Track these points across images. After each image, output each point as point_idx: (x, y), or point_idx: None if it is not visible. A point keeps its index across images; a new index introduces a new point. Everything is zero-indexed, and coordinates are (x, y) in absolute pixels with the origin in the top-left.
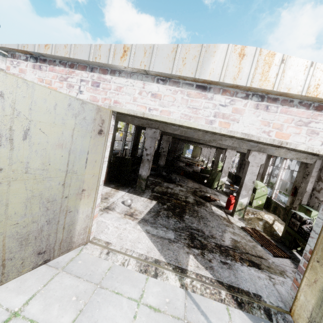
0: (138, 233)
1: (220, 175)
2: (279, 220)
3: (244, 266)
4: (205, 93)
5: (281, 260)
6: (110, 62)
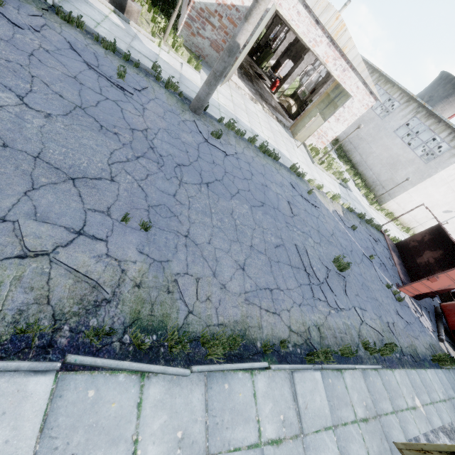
0: (242, 84)
1: (271, 57)
2: (296, 106)
3: (279, 114)
4: (316, 26)
5: (290, 120)
6: None
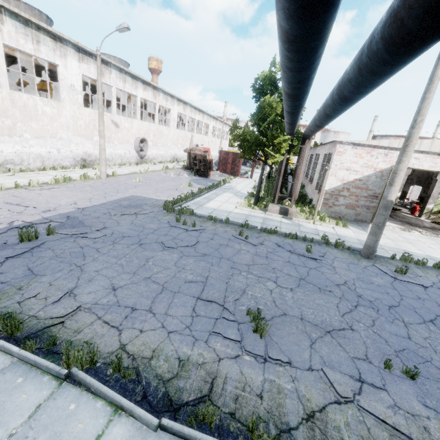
0: None
1: None
2: None
3: None
4: None
5: None
6: (399, 147)
